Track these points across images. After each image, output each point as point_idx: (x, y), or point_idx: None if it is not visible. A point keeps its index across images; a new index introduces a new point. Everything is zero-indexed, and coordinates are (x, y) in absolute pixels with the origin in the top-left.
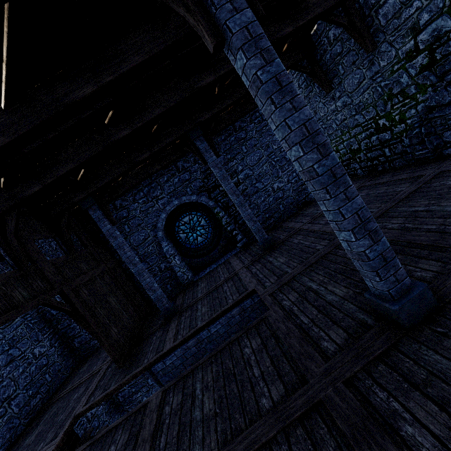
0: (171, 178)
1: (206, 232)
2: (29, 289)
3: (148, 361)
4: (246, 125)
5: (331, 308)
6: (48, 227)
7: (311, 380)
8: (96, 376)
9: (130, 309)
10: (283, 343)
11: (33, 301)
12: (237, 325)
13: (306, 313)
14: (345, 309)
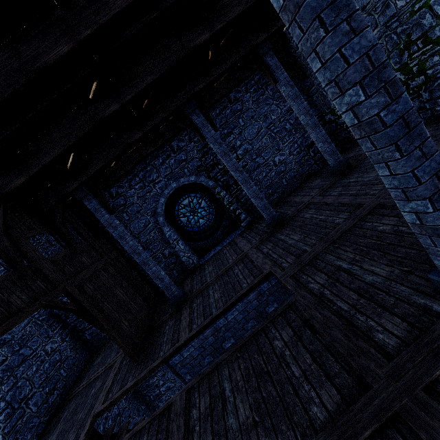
0: (167, 160)
1: (208, 214)
2: (29, 292)
3: (164, 354)
4: (242, 96)
5: (375, 291)
6: (42, 222)
7: (375, 384)
8: (111, 370)
9: (138, 298)
10: (322, 335)
11: (34, 304)
12: (254, 310)
13: (344, 298)
14: (395, 292)
